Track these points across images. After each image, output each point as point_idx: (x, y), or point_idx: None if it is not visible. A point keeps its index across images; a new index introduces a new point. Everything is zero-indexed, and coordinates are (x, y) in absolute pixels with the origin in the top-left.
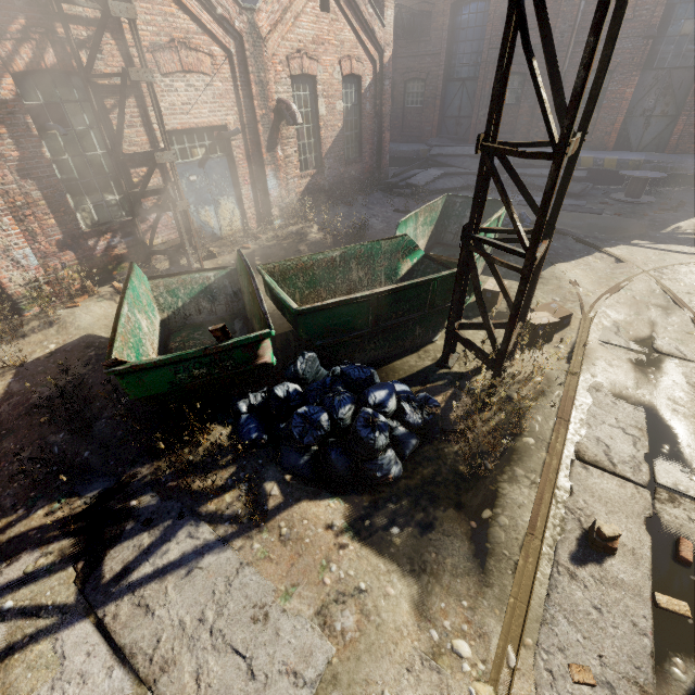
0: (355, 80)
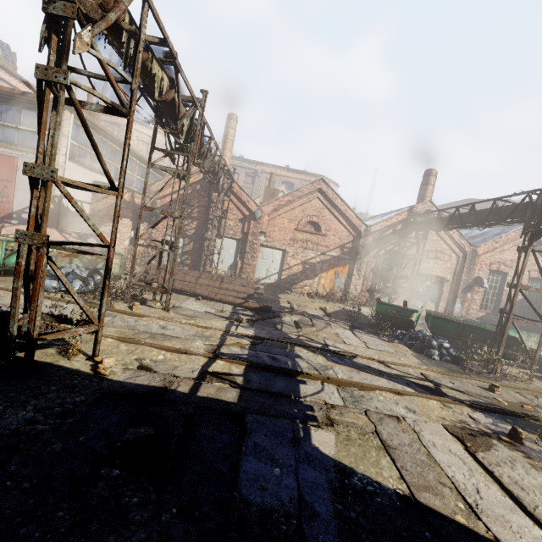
0: (541, 281)
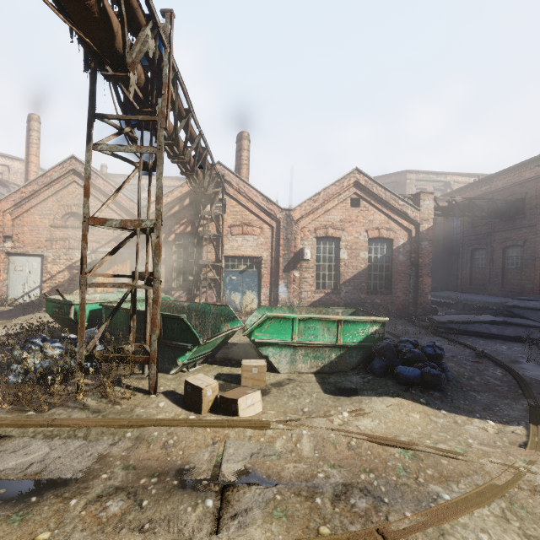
0: (388, 241)
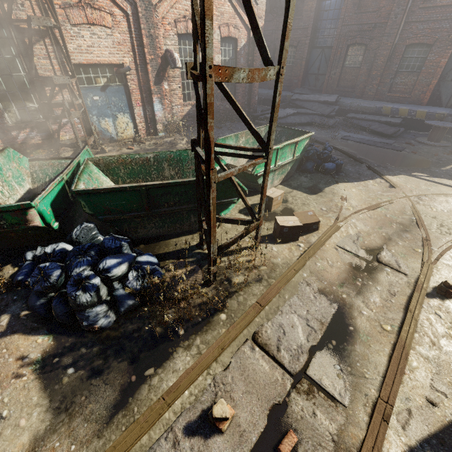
0: (233, 41)
